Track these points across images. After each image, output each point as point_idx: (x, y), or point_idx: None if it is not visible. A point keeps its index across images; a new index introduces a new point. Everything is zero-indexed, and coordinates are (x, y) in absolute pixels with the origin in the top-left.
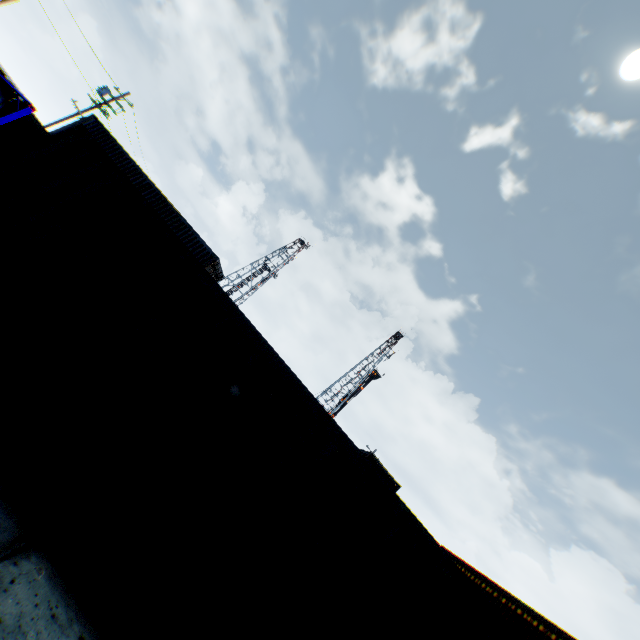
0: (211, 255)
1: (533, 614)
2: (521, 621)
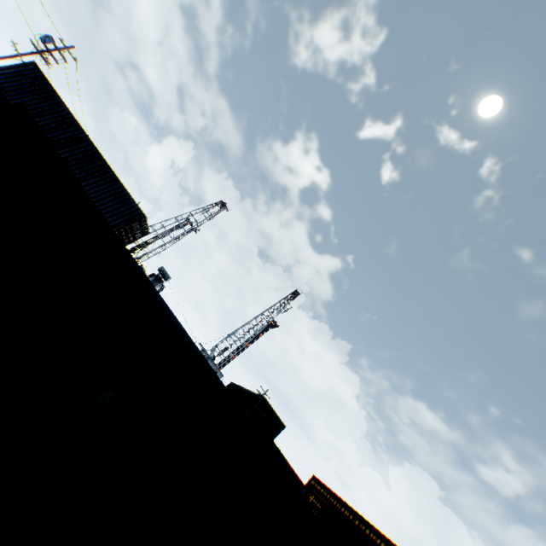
0: (139, 213)
1: (378, 534)
2: (369, 539)
